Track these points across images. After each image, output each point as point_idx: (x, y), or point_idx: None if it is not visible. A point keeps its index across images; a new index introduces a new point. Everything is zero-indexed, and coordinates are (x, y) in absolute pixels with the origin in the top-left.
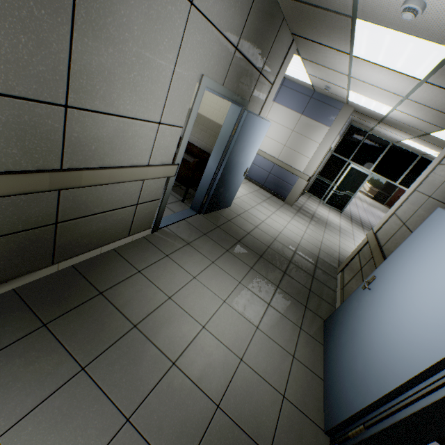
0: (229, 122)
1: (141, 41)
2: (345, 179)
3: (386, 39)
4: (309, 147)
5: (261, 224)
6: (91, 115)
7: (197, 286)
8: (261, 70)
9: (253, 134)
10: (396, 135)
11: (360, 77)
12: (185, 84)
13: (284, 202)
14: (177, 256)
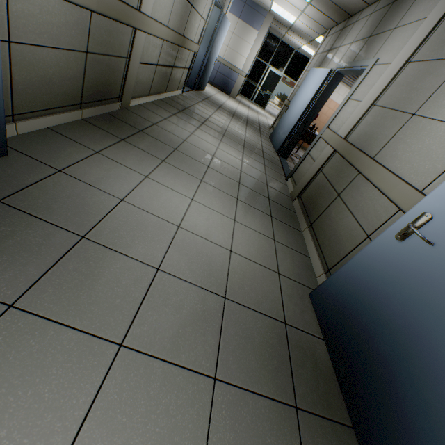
0: (213, 20)
1: None
2: (266, 80)
3: None
4: (245, 48)
5: (225, 103)
6: (193, 10)
7: (216, 116)
8: None
9: (223, 31)
10: (298, 42)
11: None
12: None
13: (230, 96)
14: (200, 105)
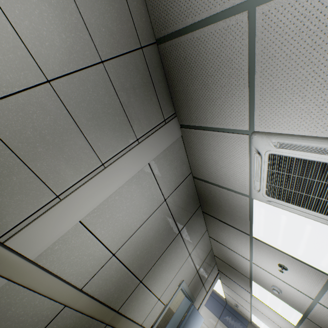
0: (182, 308)
1: (172, 263)
2: None
3: (268, 295)
4: None
5: None
6: (144, 286)
7: None
8: (204, 283)
9: (193, 324)
10: None
11: (258, 307)
12: (176, 282)
13: None
14: None
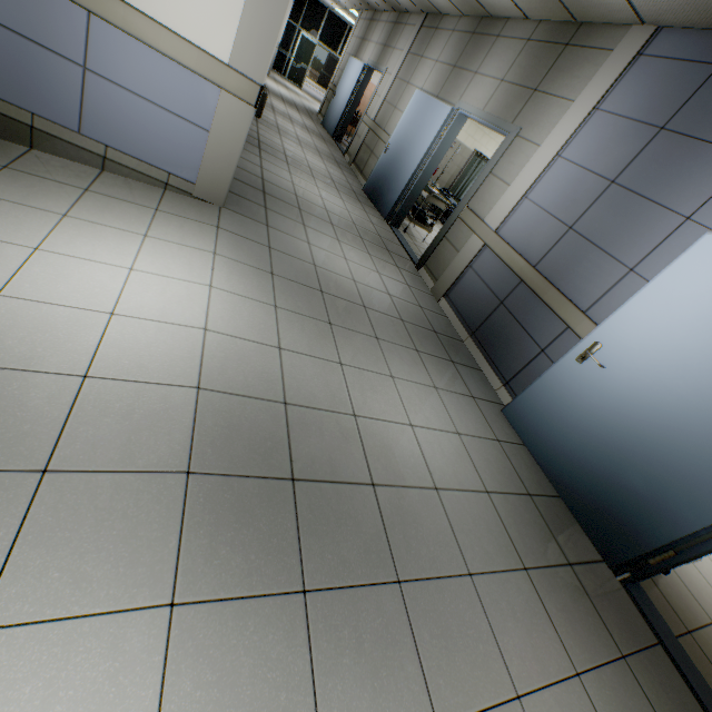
0: None
1: None
2: (299, 49)
3: None
4: None
5: (267, 85)
6: None
7: (275, 103)
8: None
9: None
10: (332, 5)
11: None
12: None
13: None
14: None
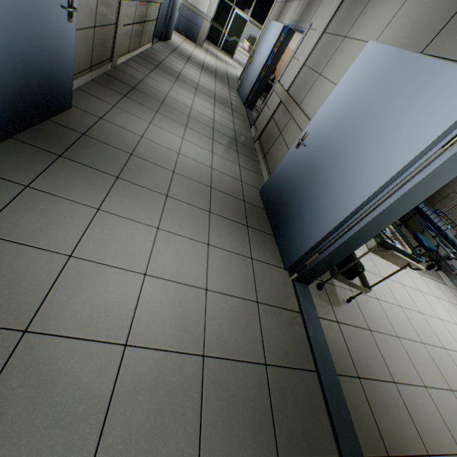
0: None
1: None
2: (232, 25)
3: None
4: None
5: (193, 54)
6: None
7: (187, 70)
8: None
9: None
10: None
11: None
12: None
13: (196, 45)
14: (171, 59)
